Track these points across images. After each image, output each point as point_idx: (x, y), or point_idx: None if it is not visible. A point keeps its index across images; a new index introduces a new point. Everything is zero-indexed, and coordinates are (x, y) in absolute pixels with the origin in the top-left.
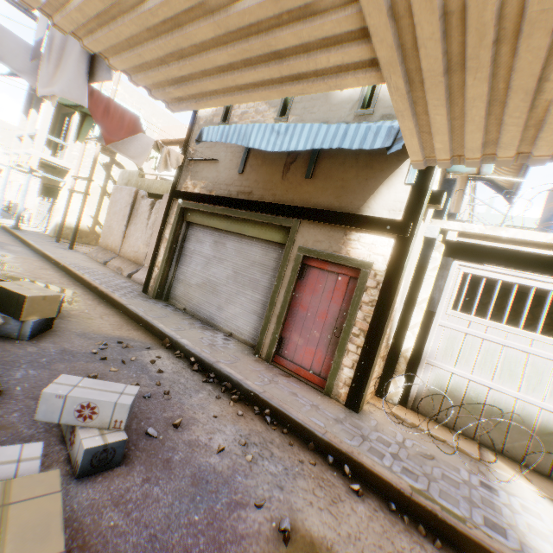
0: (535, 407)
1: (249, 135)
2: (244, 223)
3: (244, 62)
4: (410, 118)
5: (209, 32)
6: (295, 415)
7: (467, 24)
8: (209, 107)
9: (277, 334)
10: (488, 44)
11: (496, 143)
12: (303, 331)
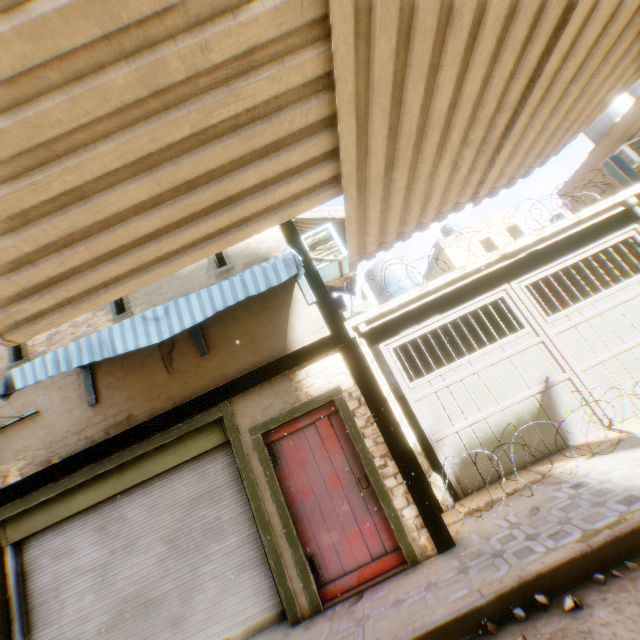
0: (515, 405)
1: (109, 341)
2: (144, 461)
3: (178, 221)
4: (356, 222)
5: (141, 192)
6: (439, 615)
7: (401, 134)
8: (100, 305)
9: (303, 558)
10: (412, 145)
11: (404, 222)
12: (328, 520)
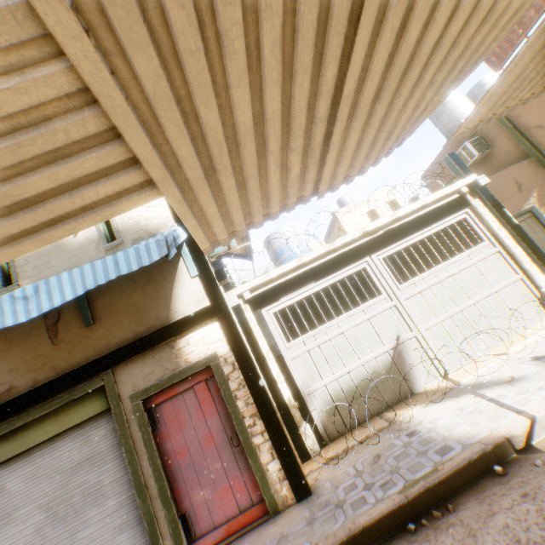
0: (373, 360)
1: None
2: (25, 431)
3: None
4: (192, 217)
5: None
6: None
7: (209, 142)
8: None
9: (175, 516)
10: (226, 152)
11: (250, 214)
12: (201, 477)
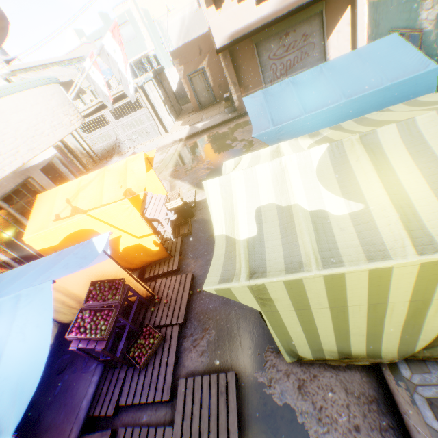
0: (110, 142)
1: None
2: None
3: None
4: None
5: None
6: None
7: None
8: None
9: None
10: None
11: None
12: None
